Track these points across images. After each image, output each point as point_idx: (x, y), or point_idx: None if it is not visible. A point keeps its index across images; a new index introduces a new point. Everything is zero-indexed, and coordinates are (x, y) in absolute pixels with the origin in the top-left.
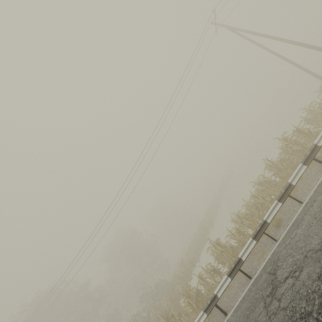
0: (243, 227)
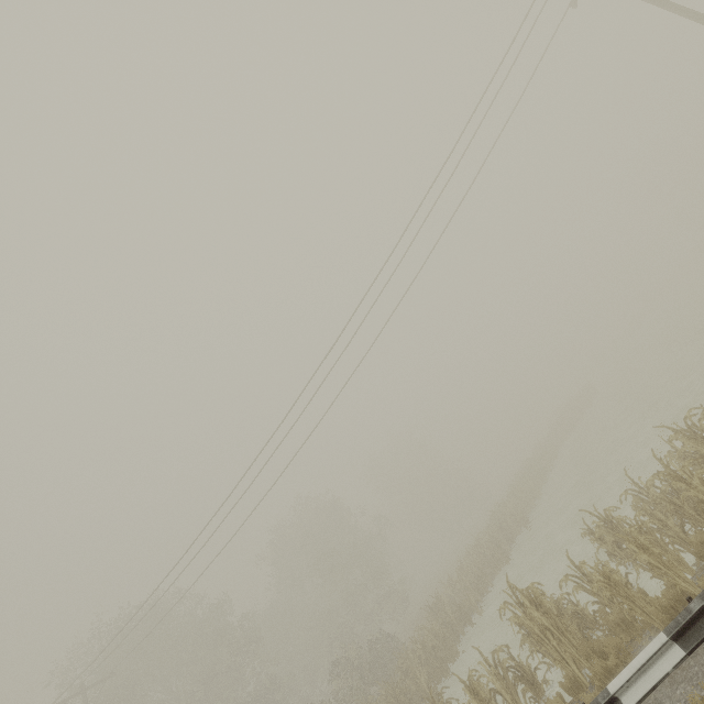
0: (623, 563)
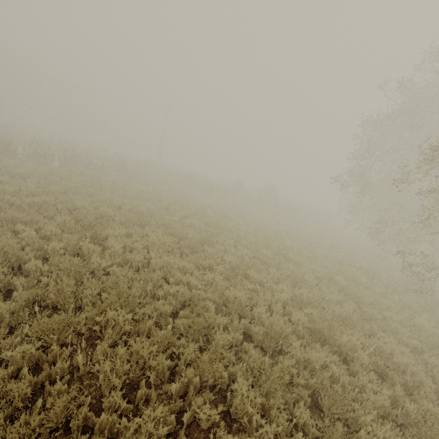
0: None
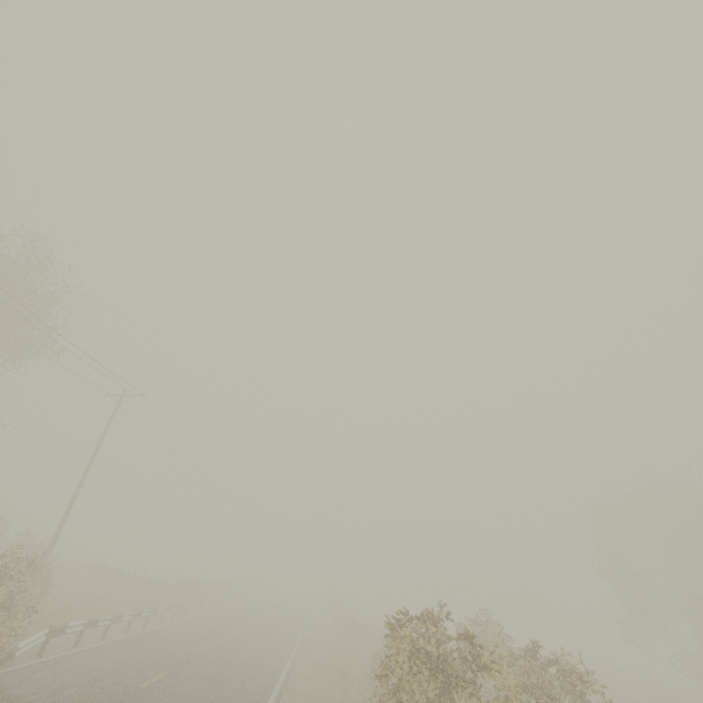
0: None
